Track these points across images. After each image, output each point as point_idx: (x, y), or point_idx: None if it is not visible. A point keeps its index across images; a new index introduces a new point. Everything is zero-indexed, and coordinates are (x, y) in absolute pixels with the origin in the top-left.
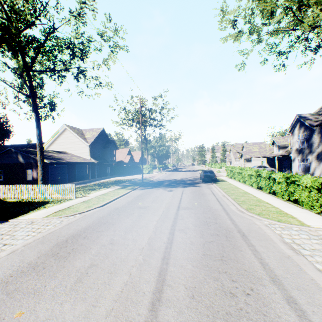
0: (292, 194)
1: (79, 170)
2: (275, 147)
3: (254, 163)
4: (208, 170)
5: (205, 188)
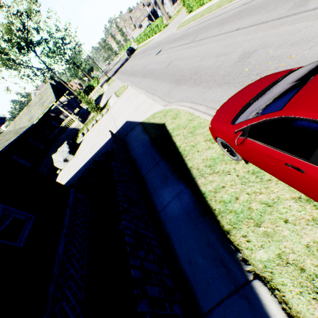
0: (154, 32)
1: (73, 105)
2: (146, 7)
3: (144, 26)
4: (129, 48)
5: (134, 55)
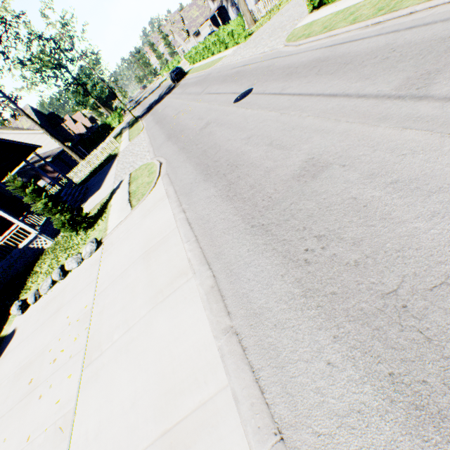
0: (224, 45)
1: (68, 160)
2: (210, 1)
3: (204, 34)
4: (175, 69)
5: (183, 82)
